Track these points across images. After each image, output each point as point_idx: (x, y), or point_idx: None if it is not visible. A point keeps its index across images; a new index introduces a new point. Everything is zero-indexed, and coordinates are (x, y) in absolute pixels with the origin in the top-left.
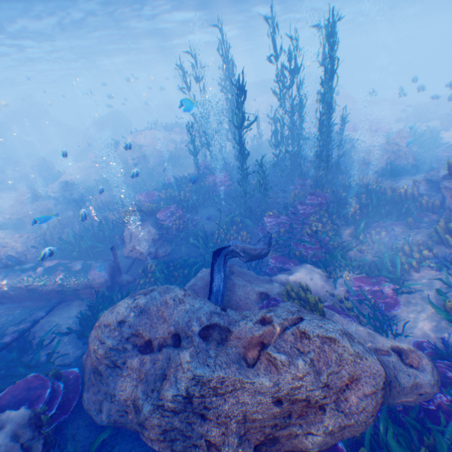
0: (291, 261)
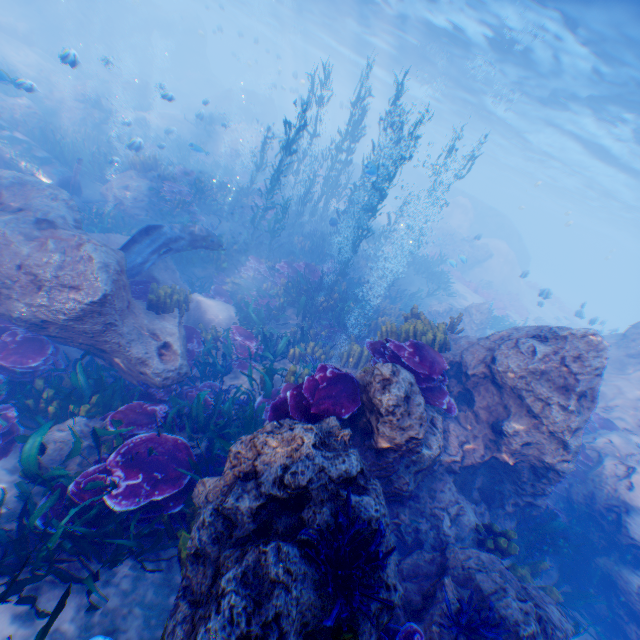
0: (228, 300)
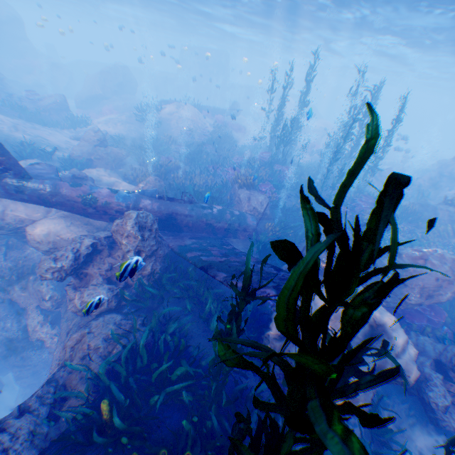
0: None
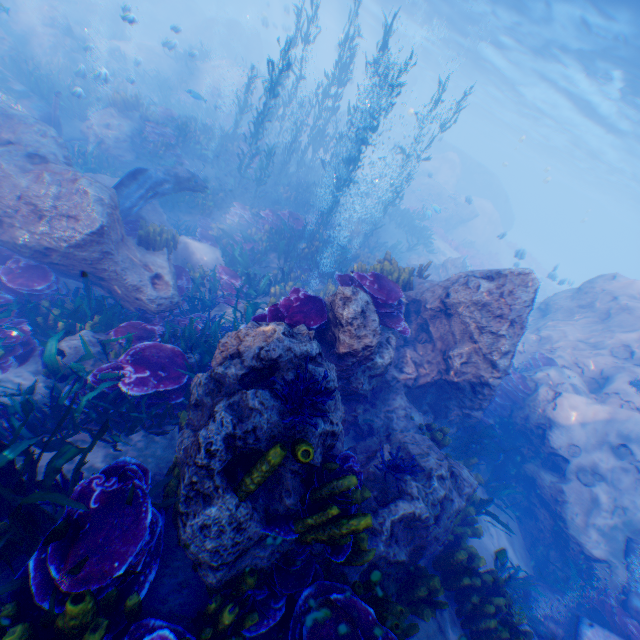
0: (215, 244)
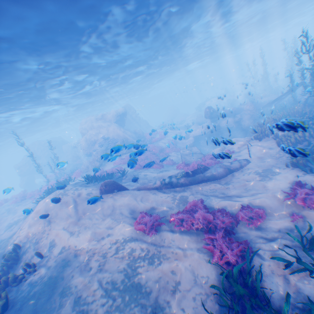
0: None
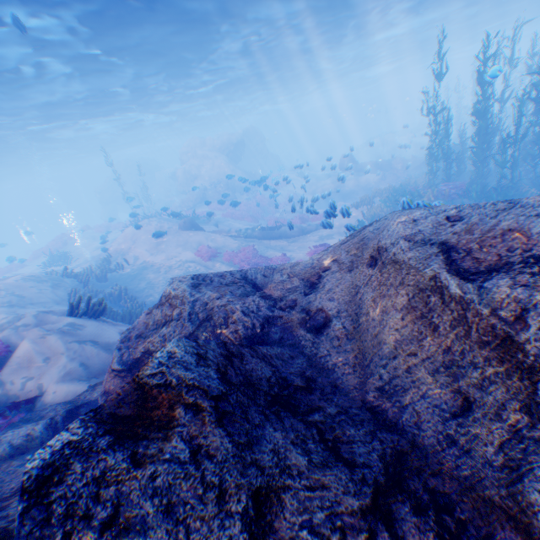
0: None
